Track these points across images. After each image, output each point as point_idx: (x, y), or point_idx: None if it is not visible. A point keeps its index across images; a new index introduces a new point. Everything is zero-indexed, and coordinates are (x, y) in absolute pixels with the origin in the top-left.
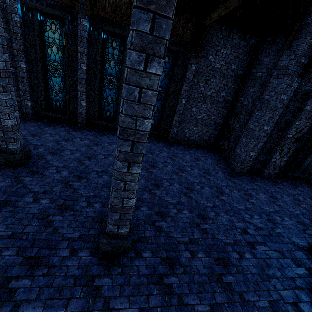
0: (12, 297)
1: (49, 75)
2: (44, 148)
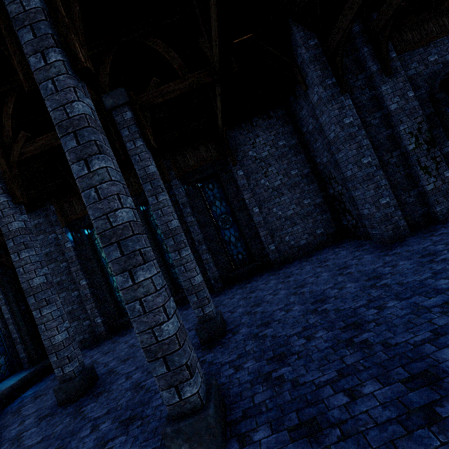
0: None
1: (110, 277)
2: (116, 360)
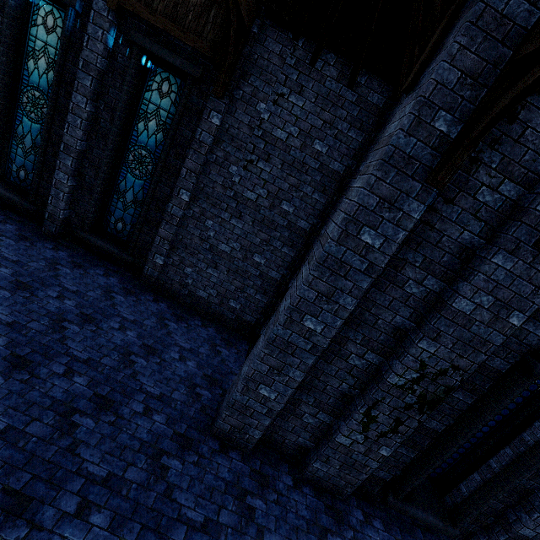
0: None
1: None
2: None
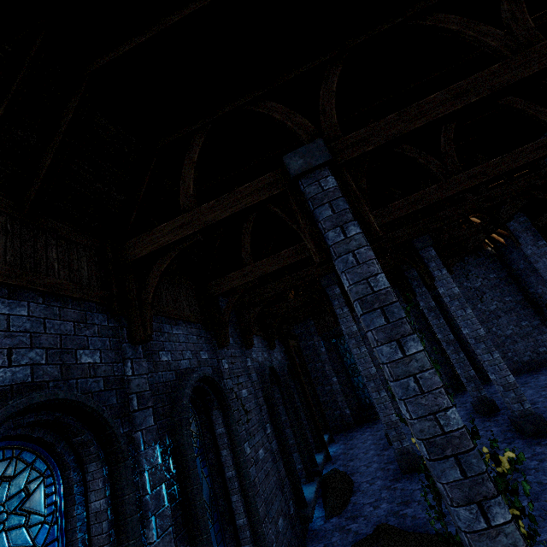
0: None
1: (351, 377)
2: None
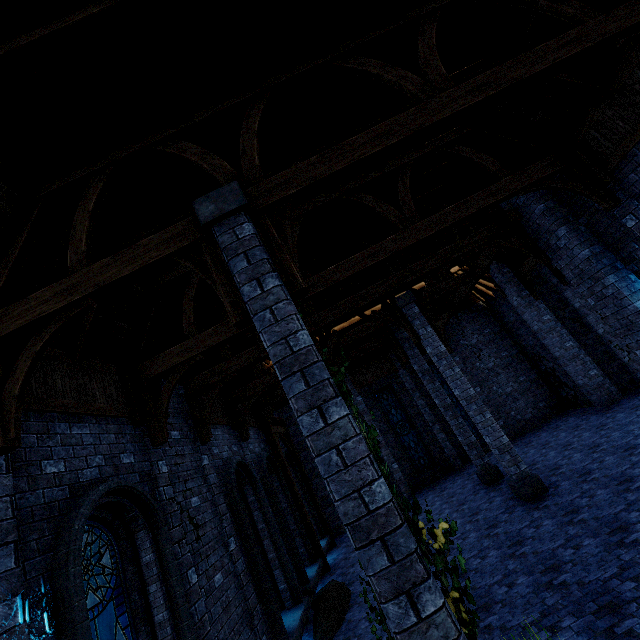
0: (499, 533)
1: None
2: None
